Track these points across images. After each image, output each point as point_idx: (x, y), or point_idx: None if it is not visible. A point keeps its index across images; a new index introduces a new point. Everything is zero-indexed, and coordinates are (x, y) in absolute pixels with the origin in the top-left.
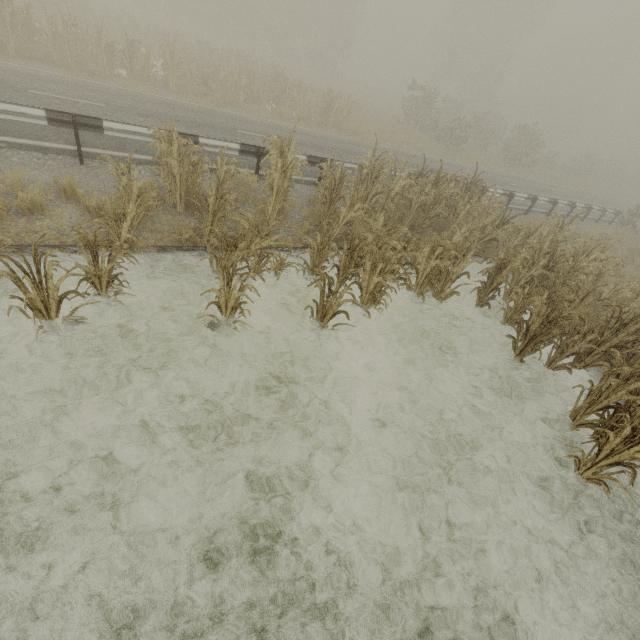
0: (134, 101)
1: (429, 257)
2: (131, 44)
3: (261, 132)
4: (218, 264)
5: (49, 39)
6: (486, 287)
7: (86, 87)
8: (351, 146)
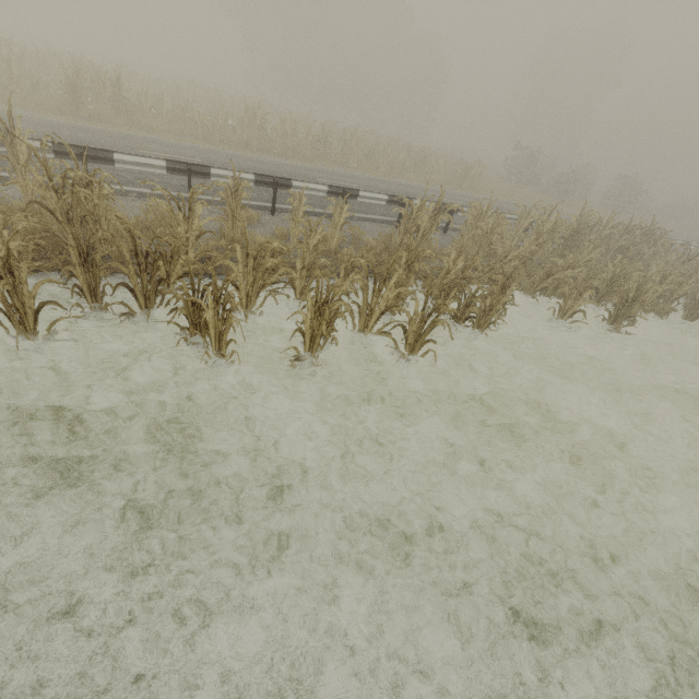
0: (361, 180)
1: (659, 283)
2: (326, 134)
3: (446, 198)
4: (530, 290)
5: (278, 136)
6: (697, 305)
7: (327, 172)
8: (503, 204)
